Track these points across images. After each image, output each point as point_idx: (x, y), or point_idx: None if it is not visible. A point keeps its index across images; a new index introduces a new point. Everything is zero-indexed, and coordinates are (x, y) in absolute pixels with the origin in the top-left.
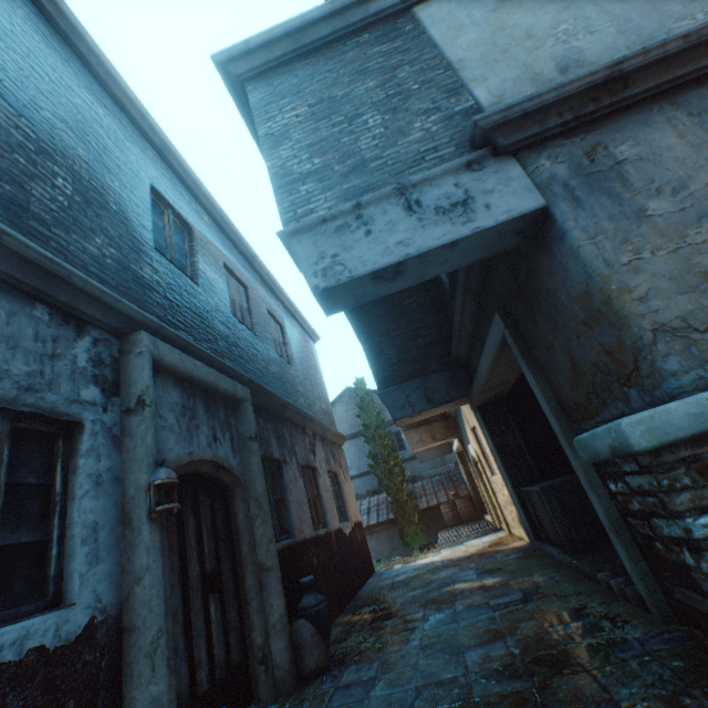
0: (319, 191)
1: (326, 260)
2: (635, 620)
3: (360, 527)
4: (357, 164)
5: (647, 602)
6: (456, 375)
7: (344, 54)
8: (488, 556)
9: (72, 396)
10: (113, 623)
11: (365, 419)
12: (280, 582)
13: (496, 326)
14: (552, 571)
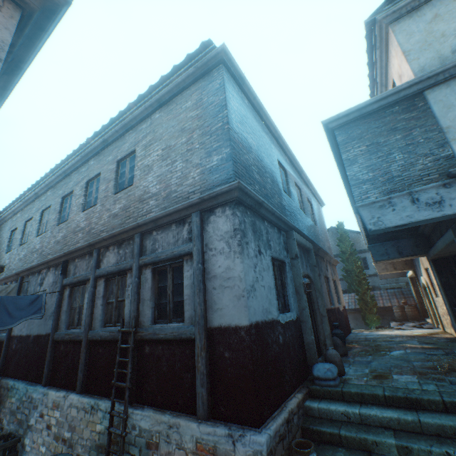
0: (371, 189)
1: (374, 219)
2: None
3: (344, 309)
4: (389, 178)
5: None
6: (419, 241)
7: (384, 118)
8: (426, 338)
9: (283, 255)
10: (299, 319)
11: (342, 248)
12: (328, 322)
13: (449, 234)
14: None
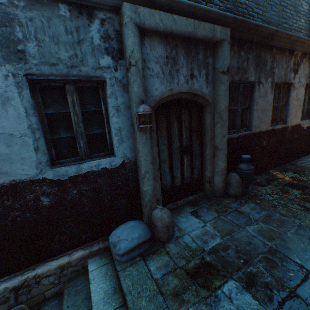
0: None
1: None
2: None
3: None
4: None
5: None
6: None
7: None
8: None
9: (95, 66)
10: (132, 163)
11: None
12: (225, 156)
13: None
14: None
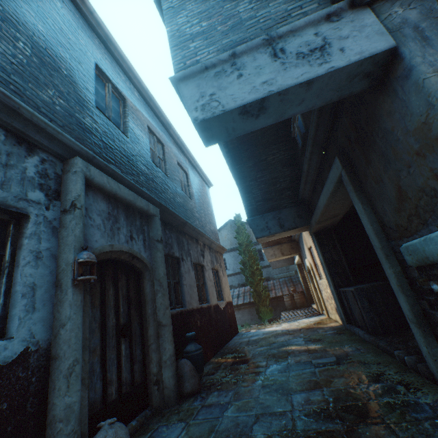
0: (204, 47)
1: (205, 98)
2: (425, 388)
3: (230, 304)
4: (235, 24)
5: (437, 377)
6: (301, 210)
7: None
8: (313, 331)
9: (20, 195)
10: (43, 352)
11: (239, 240)
12: (171, 334)
13: (335, 169)
14: (358, 345)
